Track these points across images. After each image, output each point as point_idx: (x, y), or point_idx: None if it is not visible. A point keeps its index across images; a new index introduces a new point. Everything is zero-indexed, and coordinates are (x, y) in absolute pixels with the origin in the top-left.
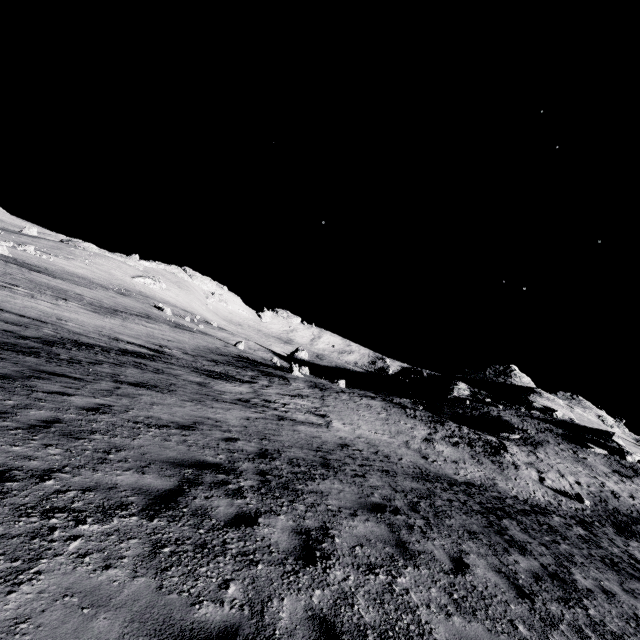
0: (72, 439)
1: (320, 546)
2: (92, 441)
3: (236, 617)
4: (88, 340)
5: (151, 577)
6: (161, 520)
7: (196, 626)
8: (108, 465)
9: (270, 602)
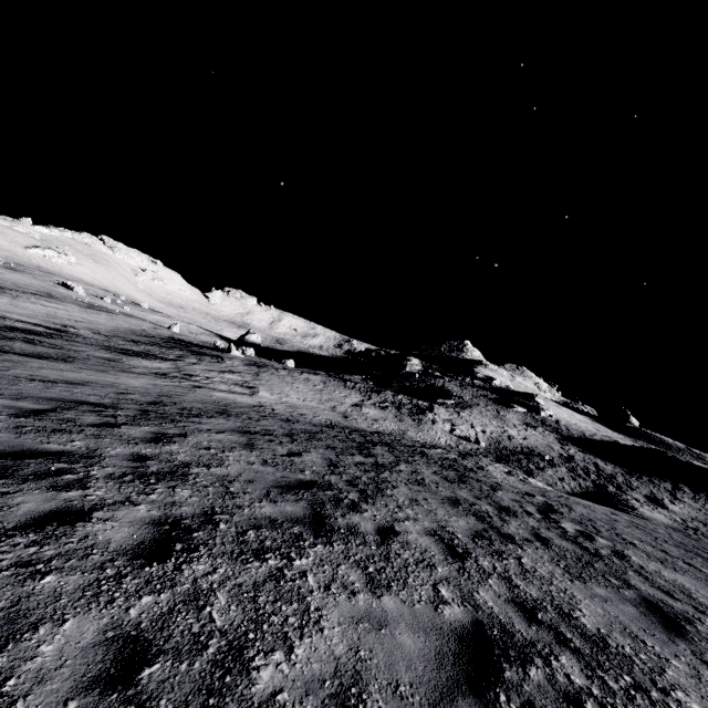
0: None
1: (170, 439)
2: None
3: (74, 449)
4: None
5: (12, 434)
6: (28, 419)
7: (41, 448)
8: None
9: (105, 449)
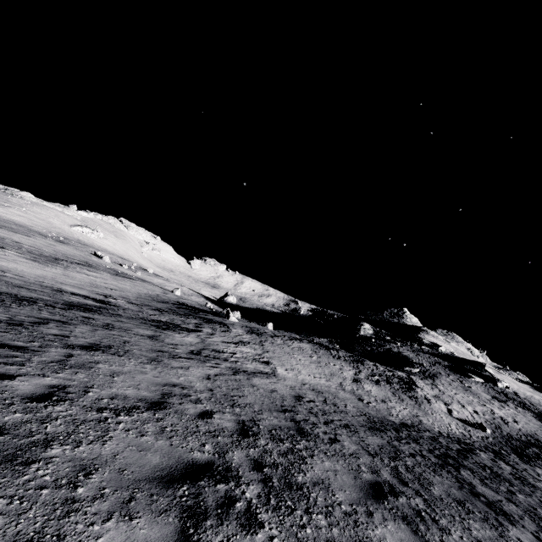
0: (19, 467)
1: None
2: (49, 463)
3: None
4: (29, 293)
5: None
6: None
7: None
8: (79, 515)
9: None
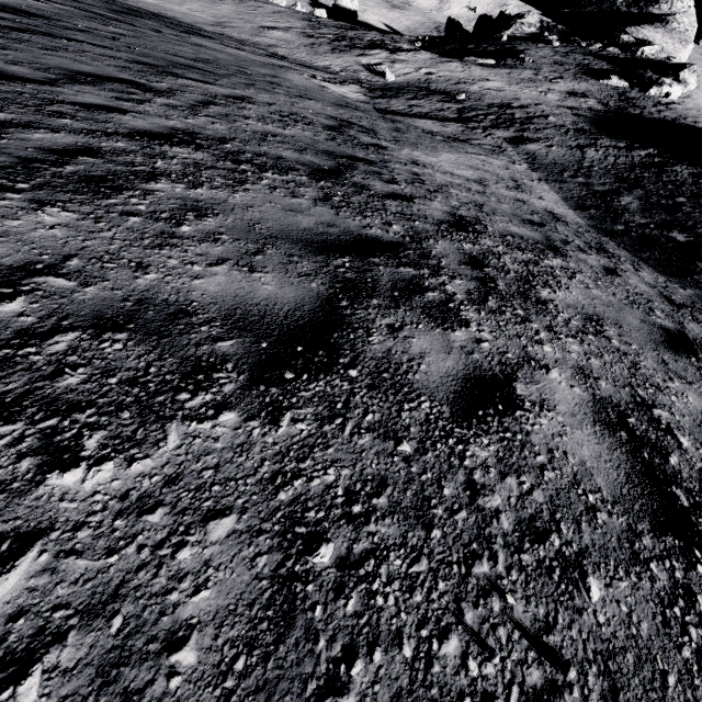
0: None
1: None
2: None
3: None
4: None
5: None
6: None
7: None
8: None
9: None
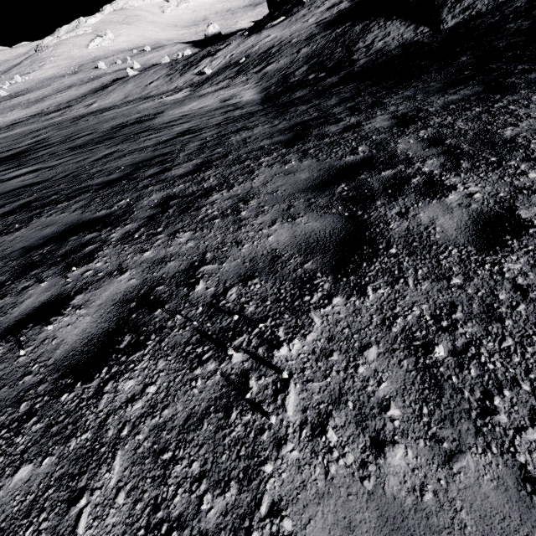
0: None
1: None
2: None
3: None
4: None
5: None
6: None
7: None
8: None
9: None
